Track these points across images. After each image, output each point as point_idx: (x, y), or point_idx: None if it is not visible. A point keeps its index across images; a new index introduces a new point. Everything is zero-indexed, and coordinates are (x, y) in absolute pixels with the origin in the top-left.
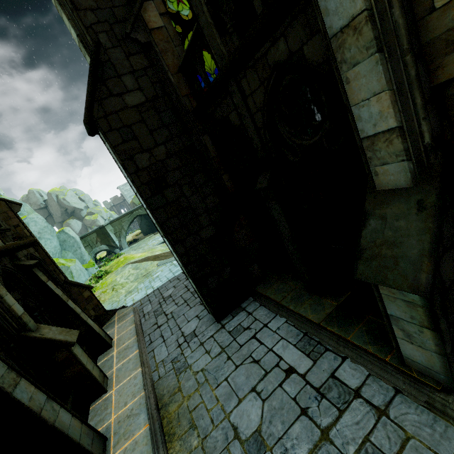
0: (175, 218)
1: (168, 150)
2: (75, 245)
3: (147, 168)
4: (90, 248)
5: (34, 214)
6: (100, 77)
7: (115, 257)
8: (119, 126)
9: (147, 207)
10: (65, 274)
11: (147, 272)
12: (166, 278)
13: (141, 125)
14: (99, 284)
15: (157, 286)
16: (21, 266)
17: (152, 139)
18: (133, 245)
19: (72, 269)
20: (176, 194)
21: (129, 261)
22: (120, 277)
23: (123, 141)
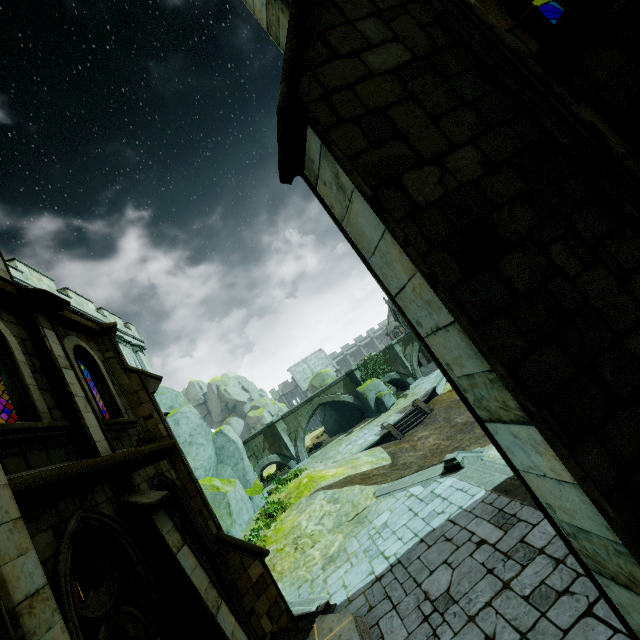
0: (550, 345)
1: (485, 156)
2: (236, 455)
3: (437, 203)
4: (255, 459)
5: (187, 407)
6: (311, 29)
7: (293, 476)
8: (358, 113)
9: (458, 313)
10: (220, 508)
11: (356, 511)
12: (410, 532)
13: (408, 106)
14: (271, 530)
15: (393, 552)
16: (131, 507)
17: (440, 135)
18: (314, 453)
19: (229, 499)
20: (533, 268)
21: (318, 484)
22: (307, 517)
23: (368, 145)
